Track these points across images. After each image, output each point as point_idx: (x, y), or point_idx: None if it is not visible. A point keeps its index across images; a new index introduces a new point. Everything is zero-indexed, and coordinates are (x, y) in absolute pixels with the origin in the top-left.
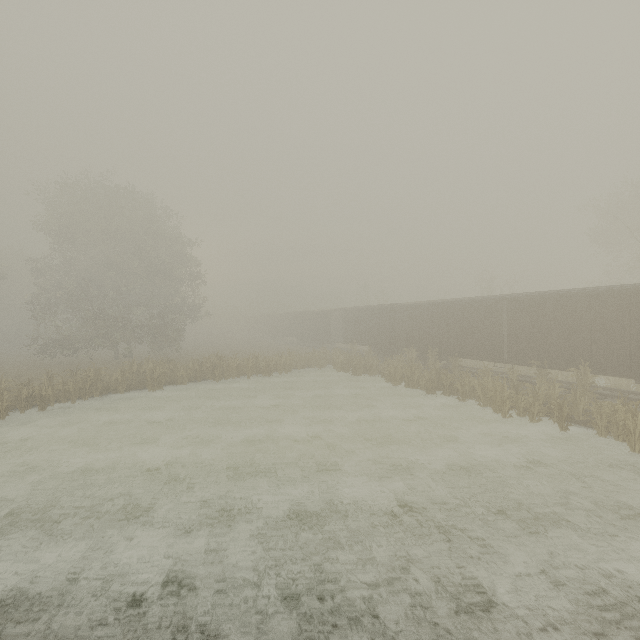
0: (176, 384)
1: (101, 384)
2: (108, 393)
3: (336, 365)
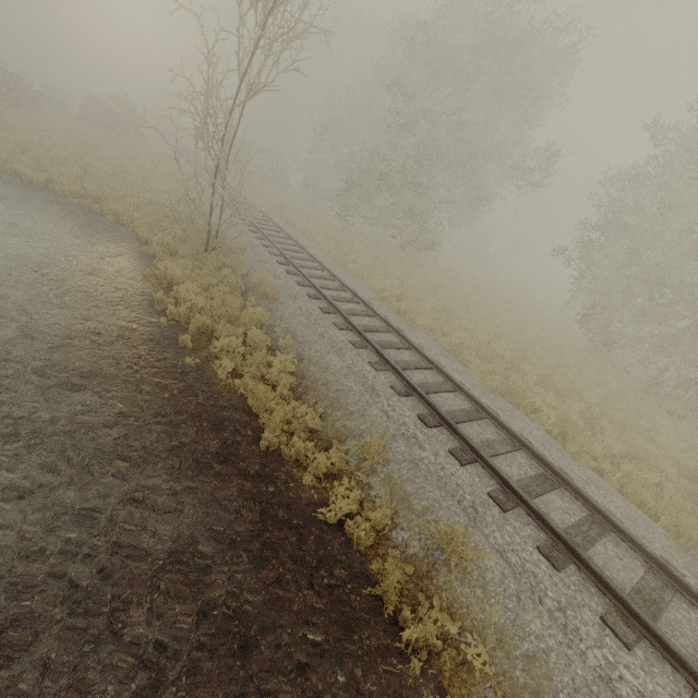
0: None
1: None
2: None
3: None
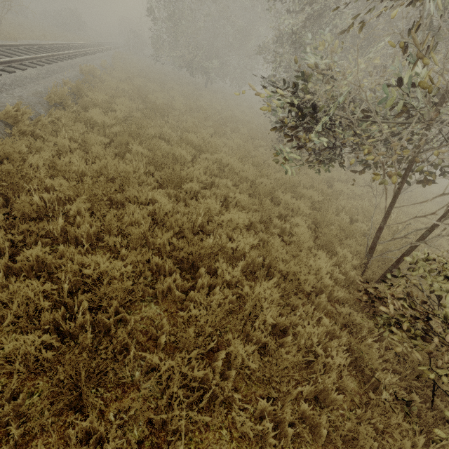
0: None
1: None
2: None
3: None
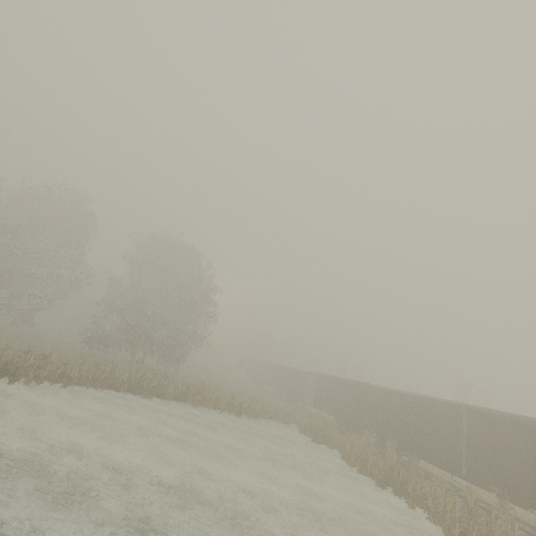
0: (163, 398)
1: (111, 379)
2: (113, 389)
3: (299, 426)
